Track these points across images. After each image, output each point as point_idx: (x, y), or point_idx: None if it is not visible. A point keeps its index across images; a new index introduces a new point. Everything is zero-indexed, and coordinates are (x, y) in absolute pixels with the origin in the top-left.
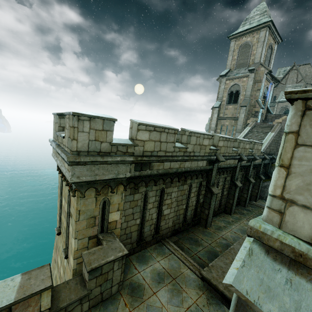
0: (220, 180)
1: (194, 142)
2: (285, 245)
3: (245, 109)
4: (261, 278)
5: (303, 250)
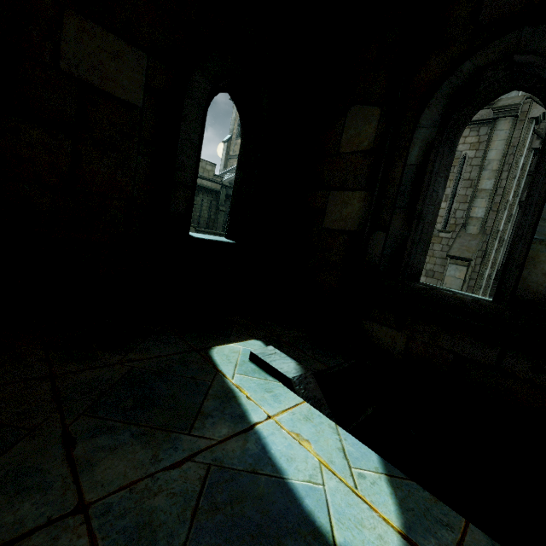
0: None
1: None
2: None
3: None
4: None
5: None
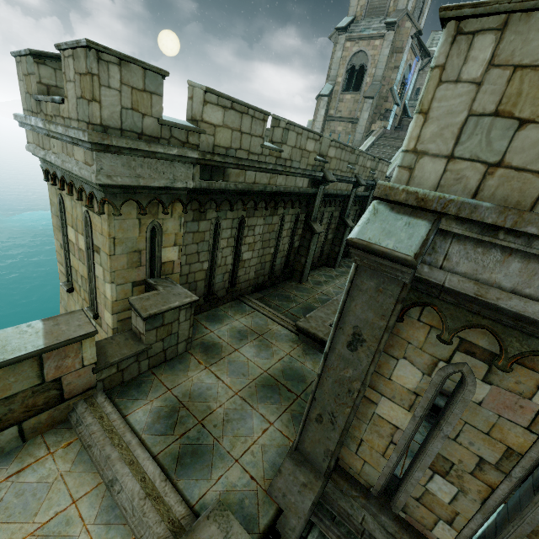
0: (324, 215)
1: (292, 143)
2: (410, 195)
3: (371, 103)
4: (384, 227)
5: (426, 194)
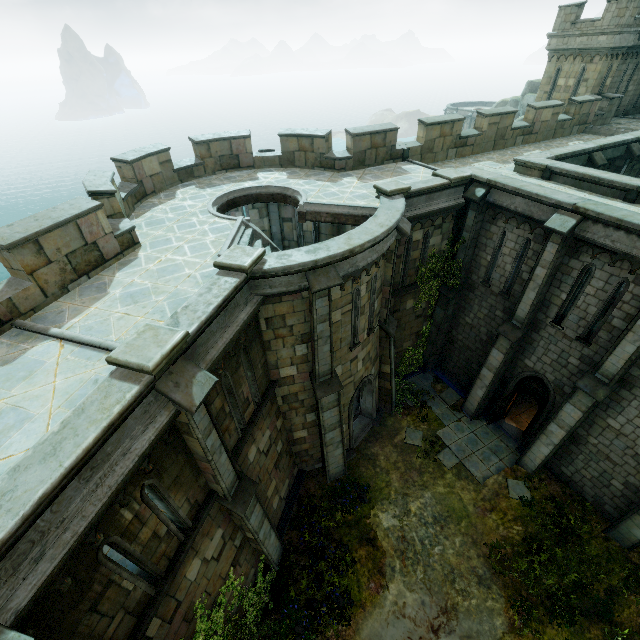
0: None
1: None
2: None
3: None
4: None
5: None
